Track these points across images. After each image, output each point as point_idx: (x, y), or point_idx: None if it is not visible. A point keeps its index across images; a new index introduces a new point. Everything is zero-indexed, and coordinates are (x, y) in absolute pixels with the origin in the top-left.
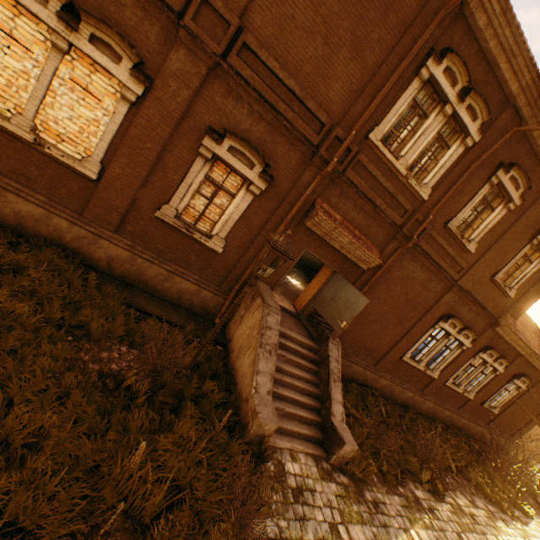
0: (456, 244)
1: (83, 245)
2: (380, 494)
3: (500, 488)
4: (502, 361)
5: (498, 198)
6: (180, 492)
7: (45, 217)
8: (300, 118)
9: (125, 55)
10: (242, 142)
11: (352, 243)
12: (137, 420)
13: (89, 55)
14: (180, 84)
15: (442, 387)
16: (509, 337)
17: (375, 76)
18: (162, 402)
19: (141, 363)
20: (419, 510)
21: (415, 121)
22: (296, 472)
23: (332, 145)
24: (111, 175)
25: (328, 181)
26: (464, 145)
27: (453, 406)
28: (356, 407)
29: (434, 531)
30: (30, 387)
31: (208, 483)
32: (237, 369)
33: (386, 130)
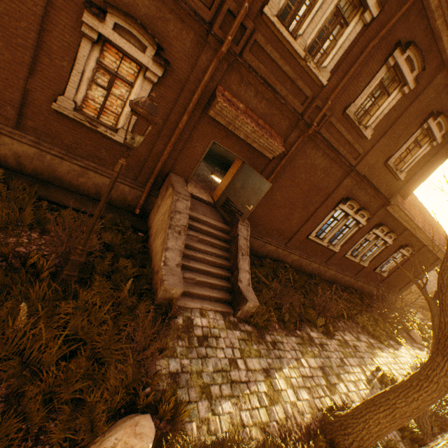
0: (355, 131)
1: None
2: (280, 336)
3: (382, 327)
4: (391, 235)
5: (394, 83)
6: (85, 345)
7: None
8: None
9: None
10: (127, 18)
11: (255, 131)
12: (39, 291)
13: None
14: None
15: (342, 259)
16: (397, 214)
17: None
18: (68, 276)
19: (53, 246)
20: (311, 346)
21: None
22: (204, 324)
23: (226, 22)
24: None
25: (227, 66)
26: (362, 21)
27: (351, 273)
28: (268, 276)
29: (322, 358)
30: None
31: (113, 337)
32: (153, 249)
33: (282, 3)
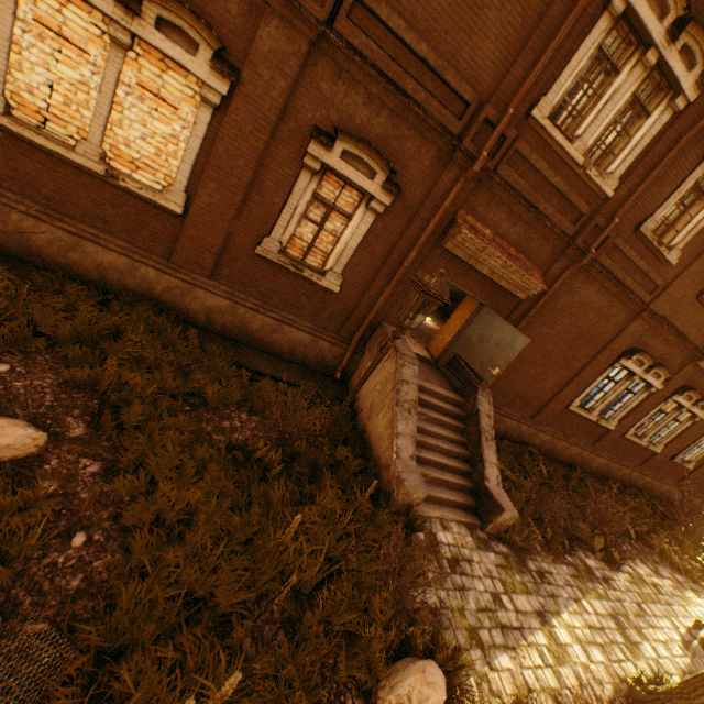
0: (651, 254)
1: (176, 297)
2: (545, 563)
3: (691, 555)
4: None
5: None
6: (332, 563)
7: (129, 267)
8: (435, 98)
9: (202, 40)
10: (359, 143)
11: (506, 266)
12: (278, 493)
13: (158, 47)
14: (274, 72)
15: (619, 440)
16: None
17: (542, 20)
18: (298, 473)
19: (265, 431)
20: (592, 580)
21: (599, 79)
22: (449, 541)
23: (480, 132)
24: (199, 206)
25: (474, 185)
26: (672, 109)
27: (633, 462)
28: (510, 468)
29: (610, 601)
30: (166, 463)
31: (360, 555)
32: (370, 431)
33: (556, 100)
